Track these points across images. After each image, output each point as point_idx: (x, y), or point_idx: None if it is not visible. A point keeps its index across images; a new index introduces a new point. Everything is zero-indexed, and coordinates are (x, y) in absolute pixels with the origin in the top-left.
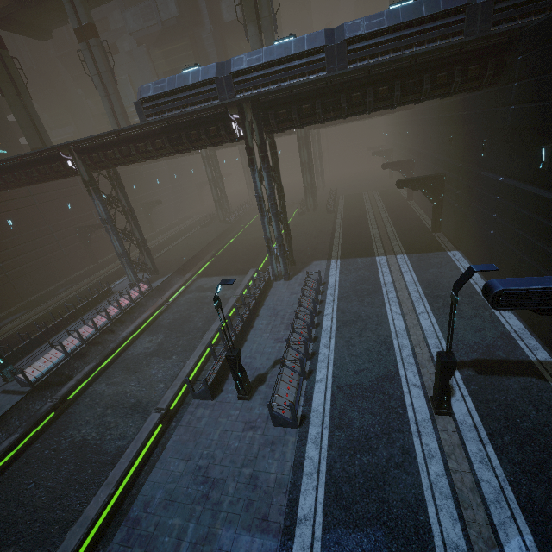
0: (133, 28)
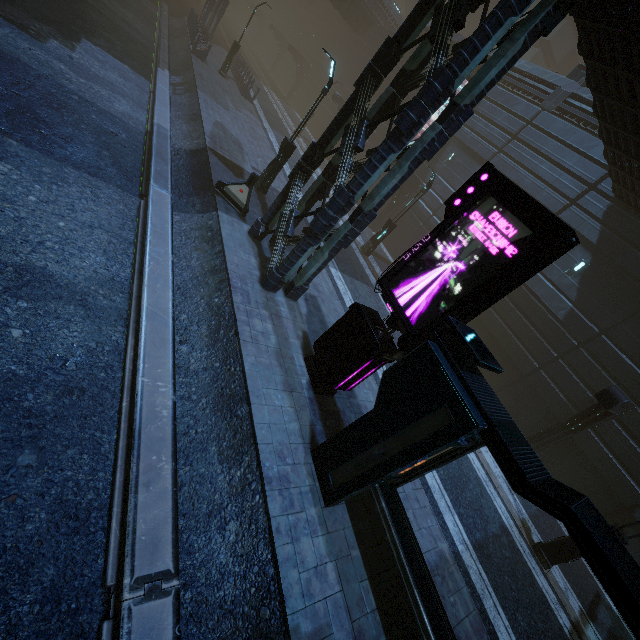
0: None
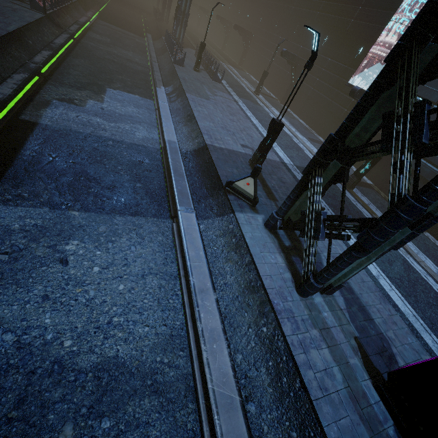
0: None
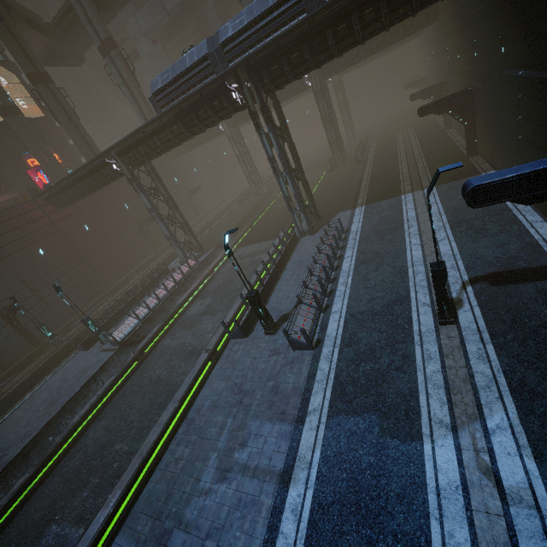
0: (145, 29)
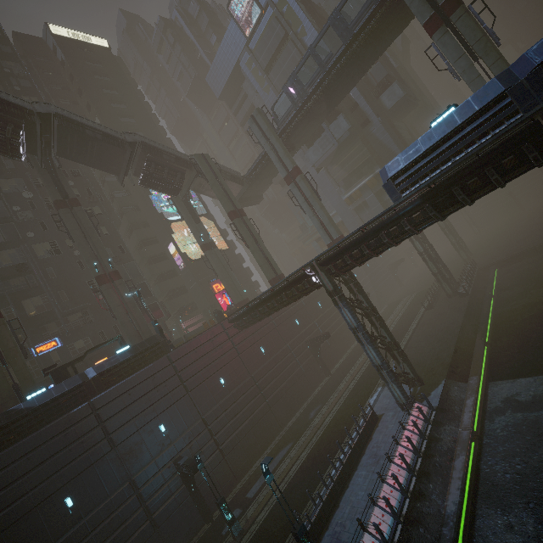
0: (314, 160)
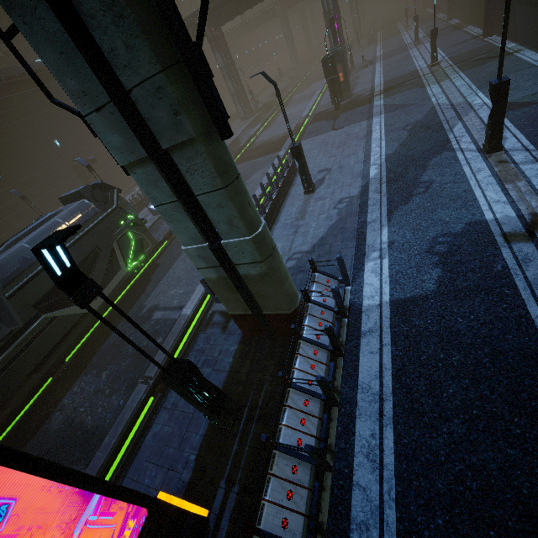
0: None
